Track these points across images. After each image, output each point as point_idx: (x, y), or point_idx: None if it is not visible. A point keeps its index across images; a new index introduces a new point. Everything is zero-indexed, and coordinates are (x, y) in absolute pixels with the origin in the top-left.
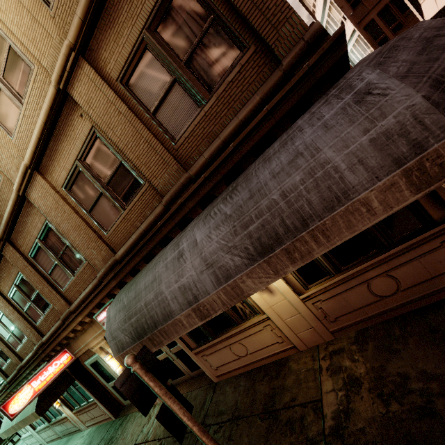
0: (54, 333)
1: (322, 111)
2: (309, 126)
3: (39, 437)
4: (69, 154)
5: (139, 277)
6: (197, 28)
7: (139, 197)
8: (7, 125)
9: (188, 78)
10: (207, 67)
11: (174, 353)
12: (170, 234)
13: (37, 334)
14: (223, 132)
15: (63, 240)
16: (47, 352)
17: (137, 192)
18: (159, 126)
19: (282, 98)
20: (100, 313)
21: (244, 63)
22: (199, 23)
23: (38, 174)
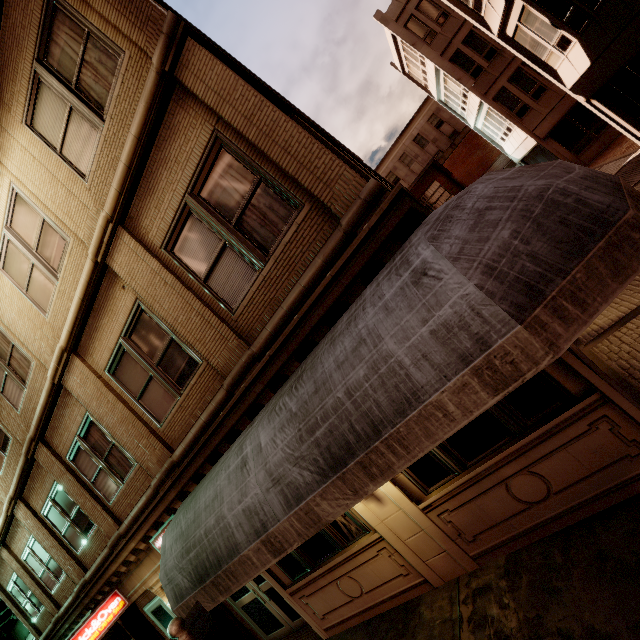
0: (100, 566)
1: (383, 288)
2: (371, 306)
3: None
4: (112, 331)
5: (200, 490)
6: (244, 189)
7: (197, 378)
8: (41, 303)
9: (240, 241)
10: (260, 228)
11: (264, 592)
12: (237, 426)
13: (79, 568)
14: (286, 300)
15: (108, 437)
16: (92, 596)
17: (194, 373)
18: (213, 295)
19: (346, 262)
20: (158, 537)
21: (300, 222)
22: (246, 184)
23: (76, 356)
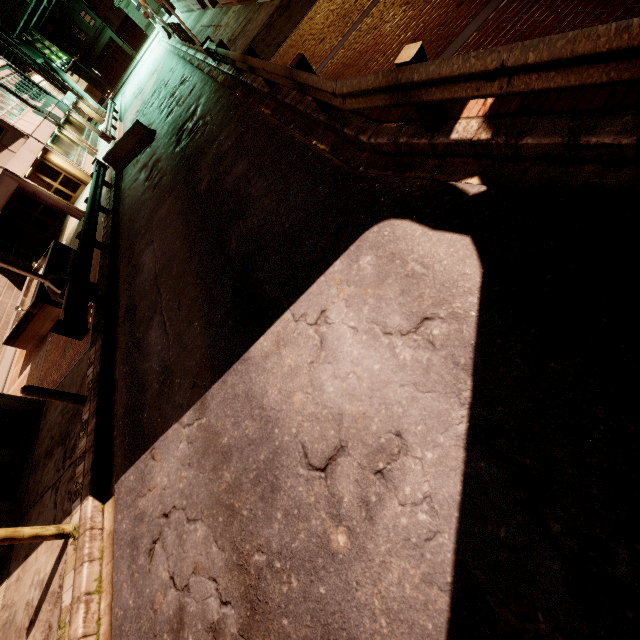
0: None
1: None
2: None
3: (179, 5)
4: None
5: None
6: None
7: None
8: None
9: None
10: None
11: None
12: None
13: None
14: None
15: None
16: None
17: None
18: None
19: None
20: None
21: None
22: None
23: None
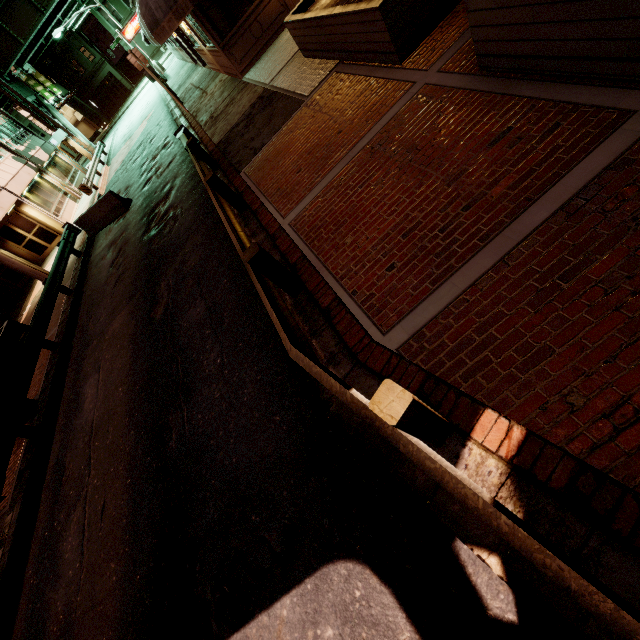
0: None
1: None
2: None
3: (175, 53)
4: None
5: None
6: None
7: None
8: None
9: None
10: None
11: None
12: None
13: None
14: None
15: None
16: None
17: None
18: None
19: None
20: None
21: None
22: None
23: None
